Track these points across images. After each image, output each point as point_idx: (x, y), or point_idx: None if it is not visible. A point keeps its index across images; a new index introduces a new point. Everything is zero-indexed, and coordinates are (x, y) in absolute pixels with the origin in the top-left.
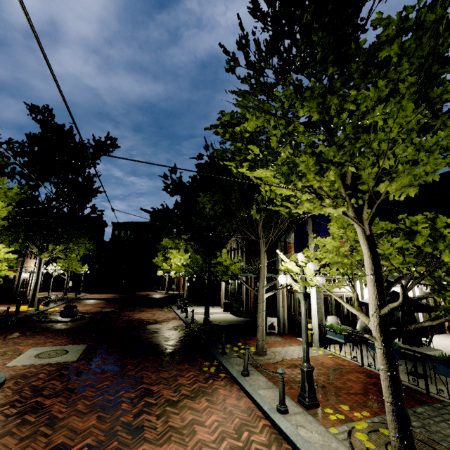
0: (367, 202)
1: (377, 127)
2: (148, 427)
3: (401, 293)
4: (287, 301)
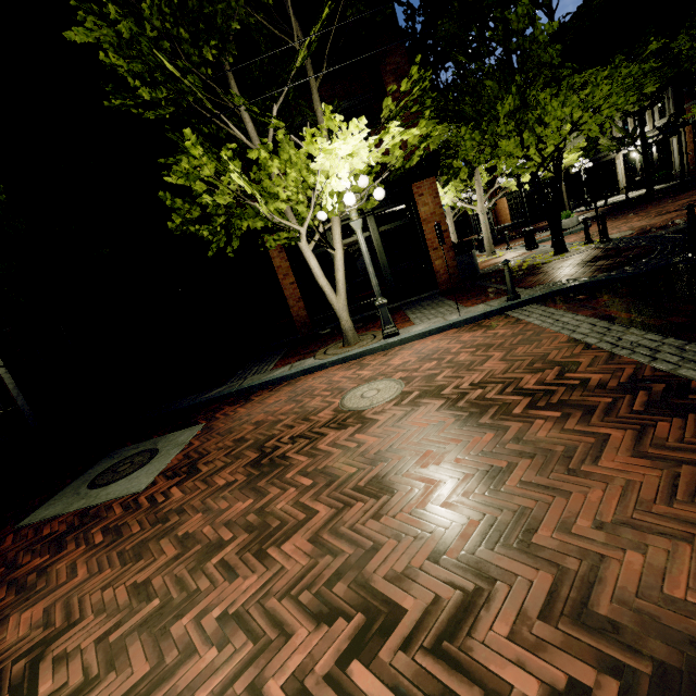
0: None
1: None
2: None
3: None
4: None
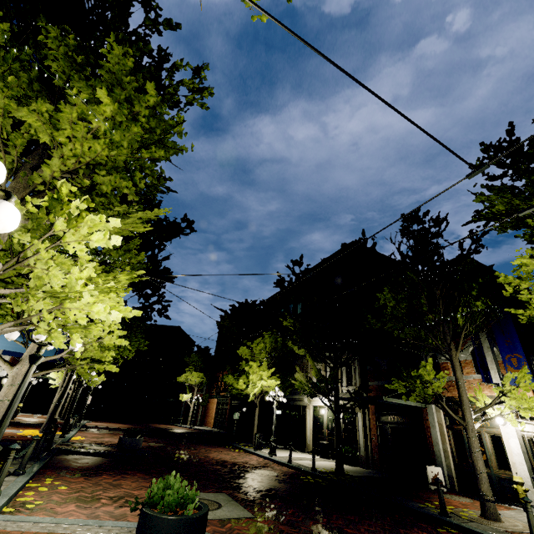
0: None
1: None
2: None
3: None
4: (450, 443)
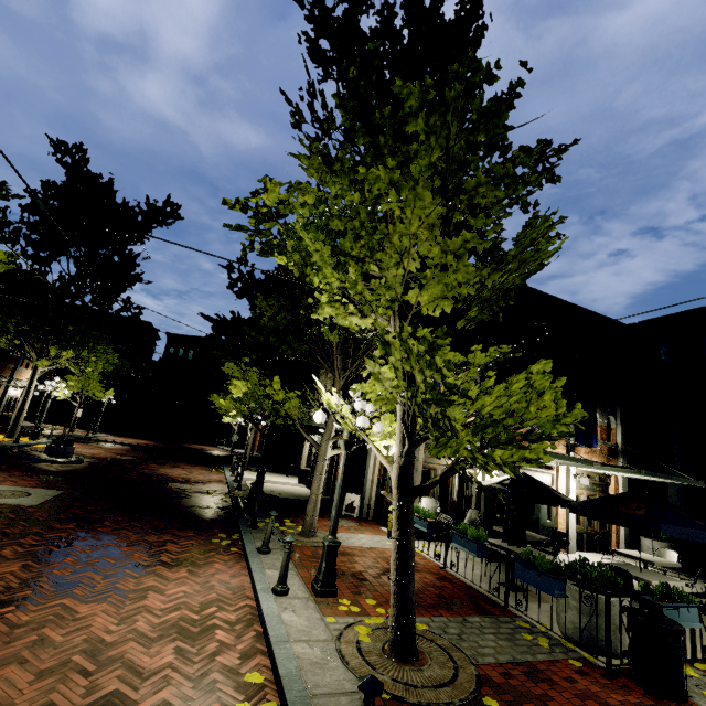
0: (398, 315)
1: (394, 217)
2: (85, 584)
3: (404, 430)
4: (378, 473)
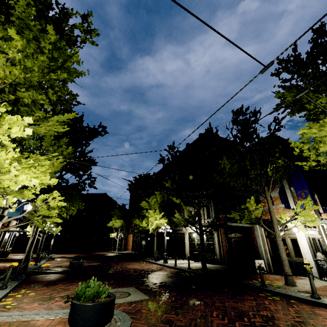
0: None
1: None
2: None
3: None
4: (267, 246)
